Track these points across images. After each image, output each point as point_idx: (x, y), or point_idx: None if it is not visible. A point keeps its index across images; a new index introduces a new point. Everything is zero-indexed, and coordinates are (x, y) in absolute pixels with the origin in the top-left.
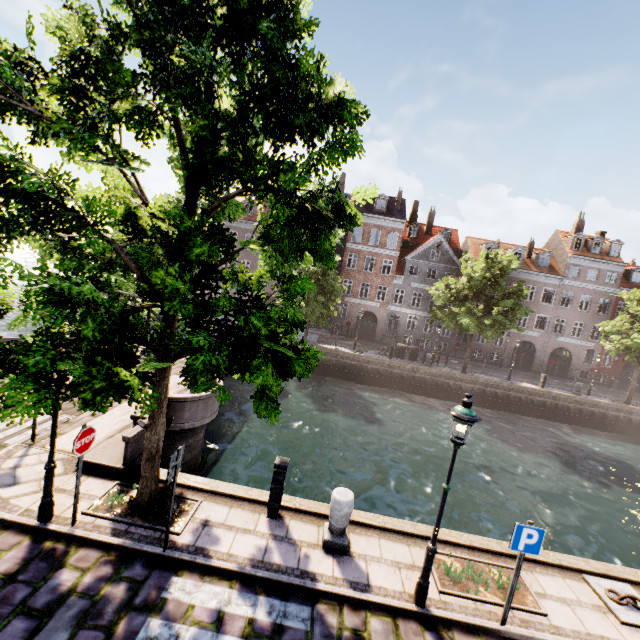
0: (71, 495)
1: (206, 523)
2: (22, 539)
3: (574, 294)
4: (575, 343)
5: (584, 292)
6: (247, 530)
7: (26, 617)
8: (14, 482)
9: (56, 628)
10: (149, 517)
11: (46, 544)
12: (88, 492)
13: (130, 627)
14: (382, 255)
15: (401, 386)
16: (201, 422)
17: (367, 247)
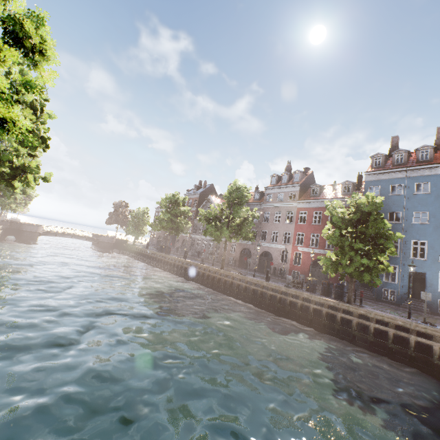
0: None
1: None
2: None
3: (270, 212)
4: (273, 247)
5: (276, 209)
6: None
7: None
8: None
9: None
10: None
11: None
12: None
13: None
14: (191, 211)
15: (145, 260)
16: (26, 230)
17: None
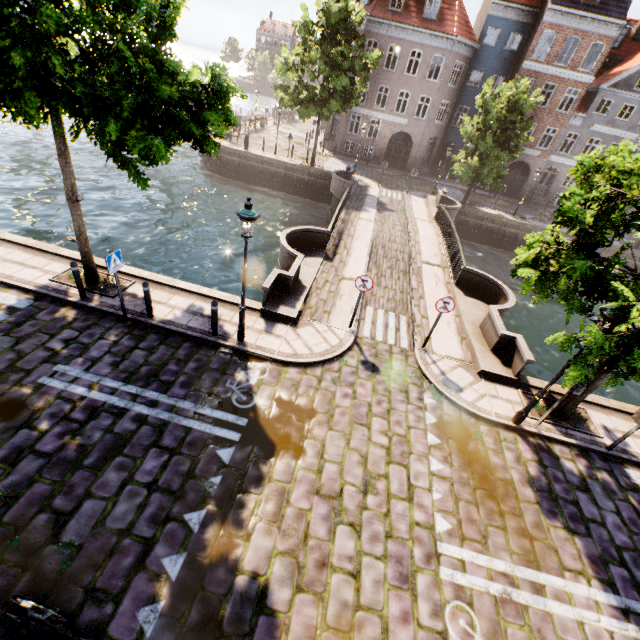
0: (503, 401)
1: (606, 428)
2: (513, 435)
3: None
4: None
5: None
6: (635, 436)
7: (579, 491)
8: (458, 388)
9: (601, 499)
10: (576, 424)
11: (530, 440)
12: (509, 398)
13: (637, 501)
14: (568, 81)
15: None
16: None
17: (552, 68)
